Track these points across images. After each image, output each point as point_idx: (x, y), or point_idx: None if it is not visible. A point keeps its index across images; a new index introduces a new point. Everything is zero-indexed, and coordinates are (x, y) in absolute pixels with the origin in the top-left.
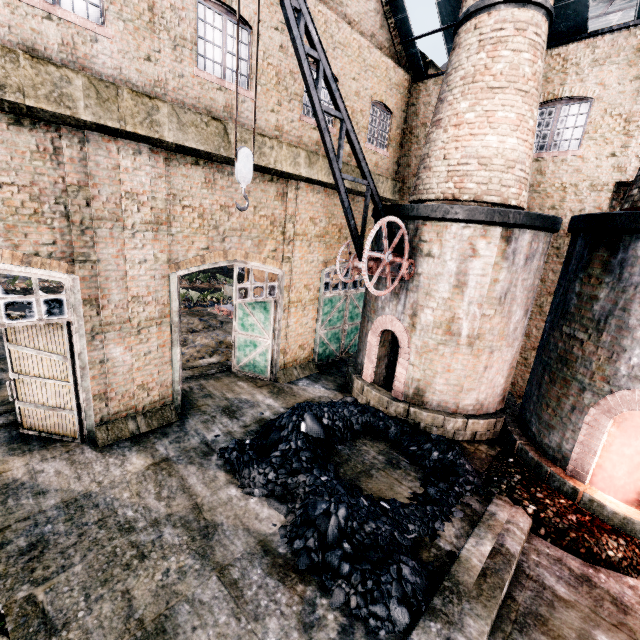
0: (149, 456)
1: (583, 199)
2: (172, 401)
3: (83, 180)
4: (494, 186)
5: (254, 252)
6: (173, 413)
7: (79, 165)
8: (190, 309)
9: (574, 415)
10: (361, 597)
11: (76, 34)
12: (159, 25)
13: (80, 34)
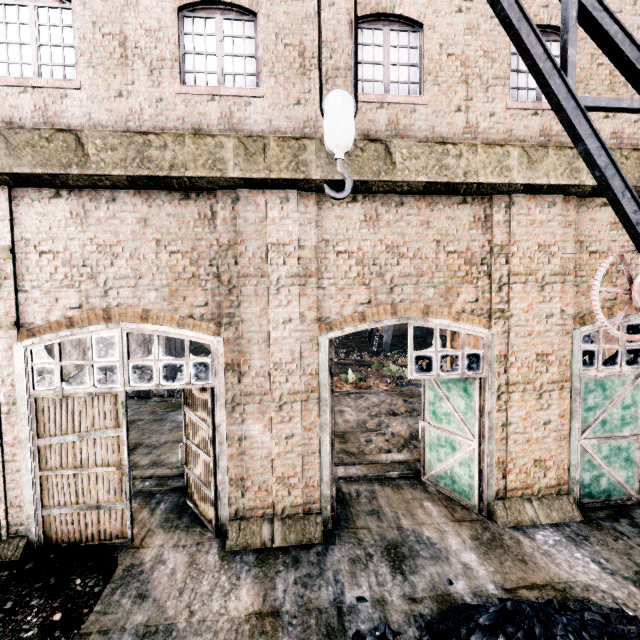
0: (261, 594)
1: None
2: (320, 509)
3: (233, 239)
4: None
5: (439, 305)
6: (317, 529)
7: (230, 225)
8: (400, 388)
9: None
10: None
11: (233, 105)
12: (310, 66)
13: (236, 103)
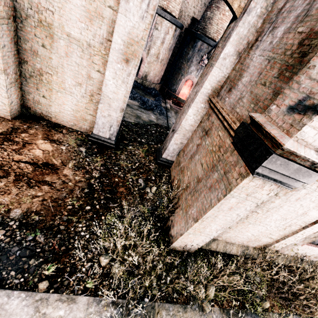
0: None
1: (185, 19)
2: None
3: None
4: (175, 9)
5: None
6: None
7: None
8: None
9: (179, 81)
10: (159, 111)
11: None
12: None
13: None
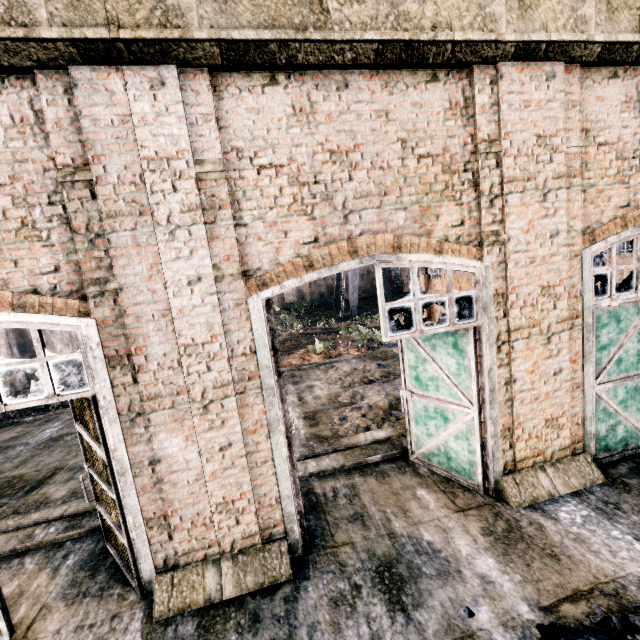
0: None
1: None
2: (284, 532)
3: (81, 155)
4: None
5: (414, 234)
6: (283, 561)
7: (71, 131)
8: (372, 351)
9: None
10: None
11: None
12: None
13: None
